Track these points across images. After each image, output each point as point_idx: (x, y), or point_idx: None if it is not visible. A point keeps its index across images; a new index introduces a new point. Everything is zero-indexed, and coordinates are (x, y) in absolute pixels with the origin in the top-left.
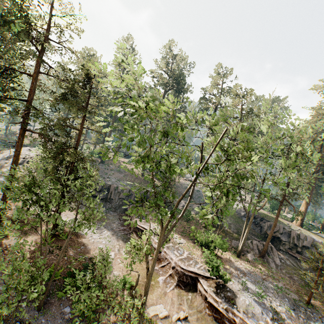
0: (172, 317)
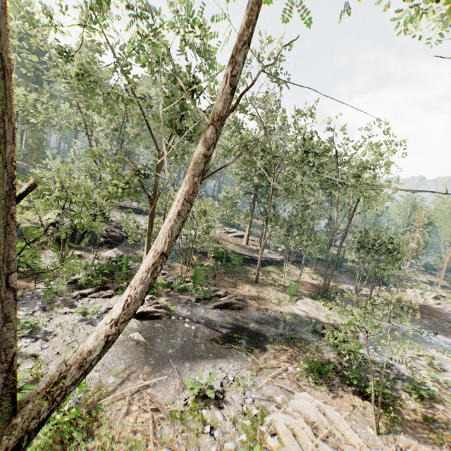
0: None
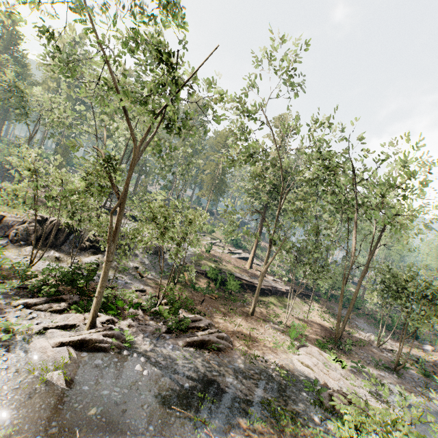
0: None
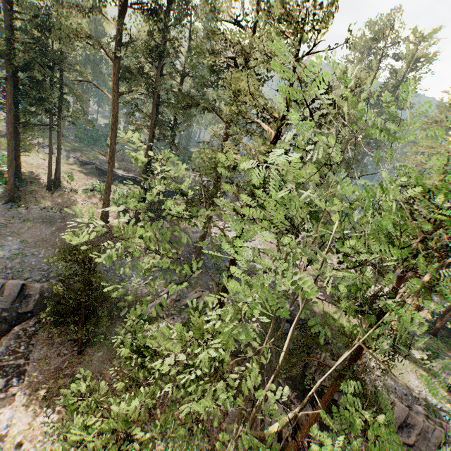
0: None
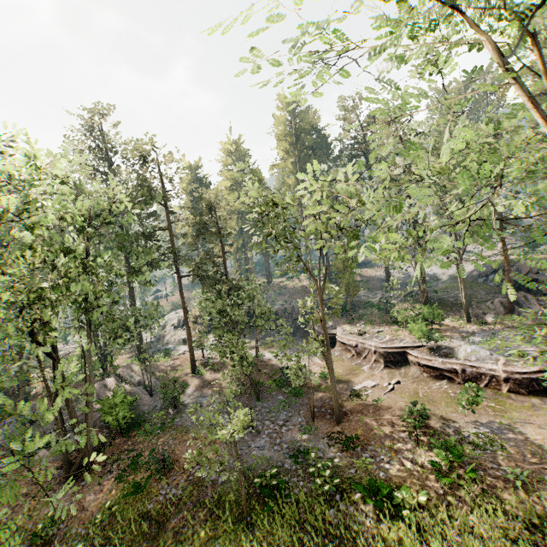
0: (383, 385)
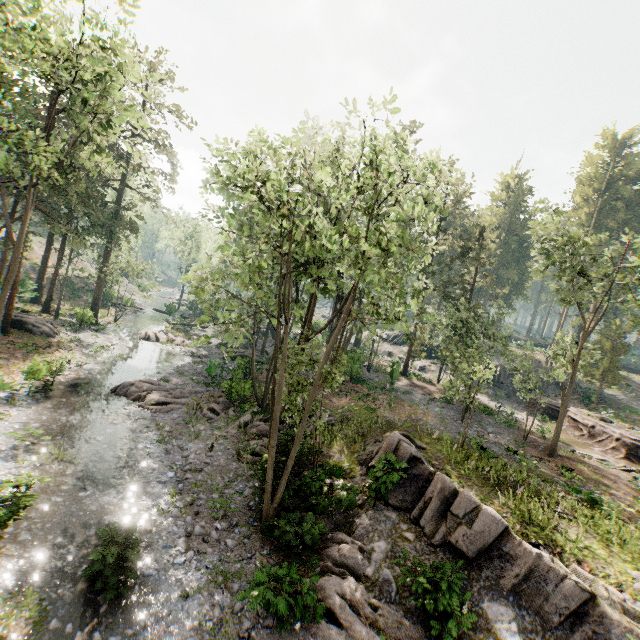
0: (614, 465)
